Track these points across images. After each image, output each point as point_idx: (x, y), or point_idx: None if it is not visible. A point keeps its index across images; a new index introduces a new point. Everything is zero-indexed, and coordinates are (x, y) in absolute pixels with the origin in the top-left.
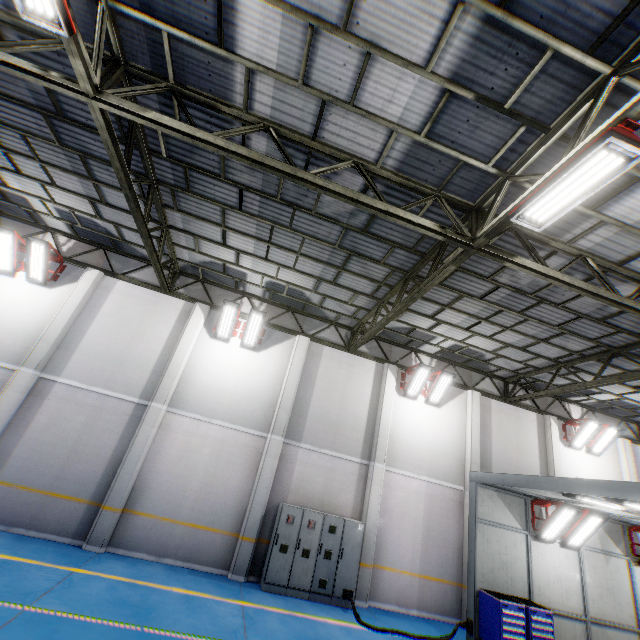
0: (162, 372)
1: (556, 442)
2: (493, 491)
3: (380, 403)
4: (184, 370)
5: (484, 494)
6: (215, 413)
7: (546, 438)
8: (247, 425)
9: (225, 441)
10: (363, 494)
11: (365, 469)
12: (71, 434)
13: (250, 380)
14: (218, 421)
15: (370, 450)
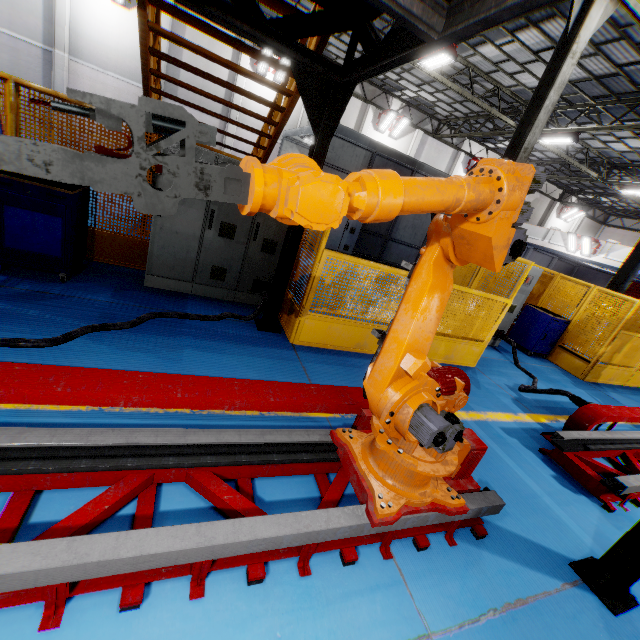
0: (52, 22)
1: (367, 125)
2: (294, 144)
3: (236, 76)
4: (70, 22)
5: (288, 145)
6: (107, 66)
7: (362, 122)
8: (134, 80)
9: (121, 90)
10: (222, 140)
11: (224, 124)
12: (7, 69)
13: (128, 40)
14: (111, 73)
15: (228, 112)
